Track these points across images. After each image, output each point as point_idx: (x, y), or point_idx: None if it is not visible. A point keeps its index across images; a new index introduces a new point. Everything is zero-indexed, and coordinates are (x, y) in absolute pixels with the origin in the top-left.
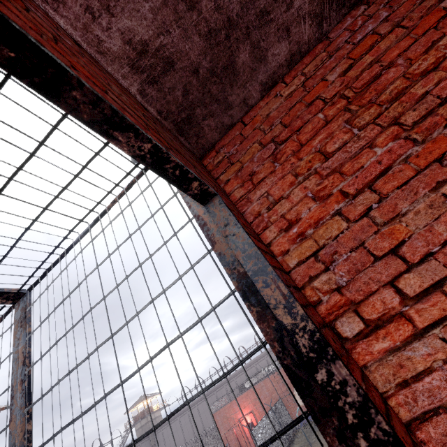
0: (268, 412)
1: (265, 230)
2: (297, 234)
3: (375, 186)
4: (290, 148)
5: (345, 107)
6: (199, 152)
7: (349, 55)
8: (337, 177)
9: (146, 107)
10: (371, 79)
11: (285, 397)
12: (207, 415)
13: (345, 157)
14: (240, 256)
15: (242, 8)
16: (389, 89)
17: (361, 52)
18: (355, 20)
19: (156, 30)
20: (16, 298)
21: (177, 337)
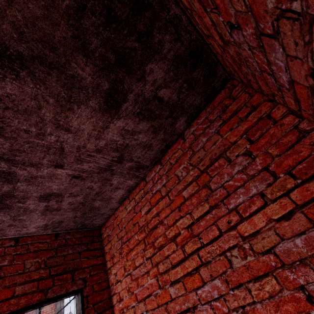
0: None
1: (113, 295)
2: (122, 307)
3: (146, 301)
4: (126, 249)
5: (144, 238)
6: (98, 227)
7: (150, 200)
8: (136, 283)
9: (59, 232)
10: (154, 226)
11: None
12: None
13: (140, 273)
14: None
15: (84, 198)
16: (159, 239)
17: (154, 201)
18: (156, 174)
19: (47, 220)
20: None
21: None
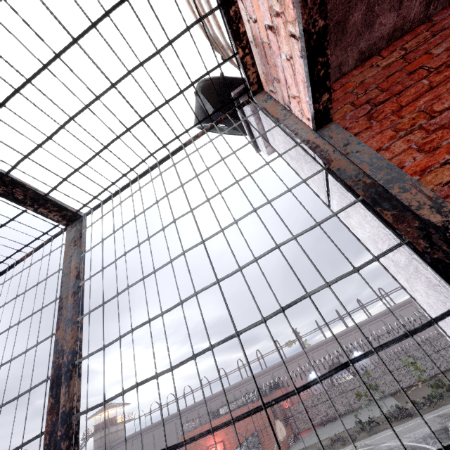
0: (242, 443)
1: None
2: None
3: None
4: (389, 108)
5: None
6: None
7: None
8: (446, 132)
9: None
10: None
11: (260, 431)
12: (173, 438)
13: None
14: (367, 169)
15: None
16: None
17: None
18: None
19: None
20: (71, 220)
21: (290, 239)
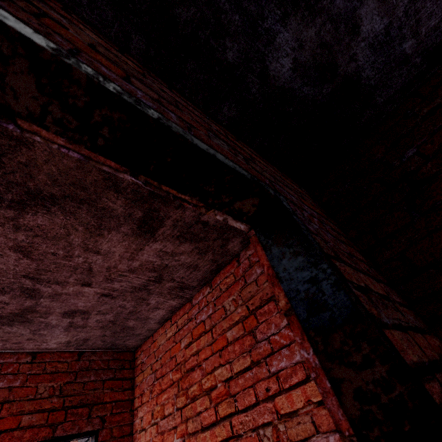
0: None
1: None
2: None
3: None
4: (157, 388)
5: (179, 380)
6: (132, 349)
7: (193, 331)
8: (161, 439)
9: (83, 350)
10: (192, 367)
11: None
12: None
13: (167, 425)
14: None
15: (115, 316)
16: (193, 386)
17: (196, 334)
18: (204, 298)
19: (71, 337)
20: None
21: None
